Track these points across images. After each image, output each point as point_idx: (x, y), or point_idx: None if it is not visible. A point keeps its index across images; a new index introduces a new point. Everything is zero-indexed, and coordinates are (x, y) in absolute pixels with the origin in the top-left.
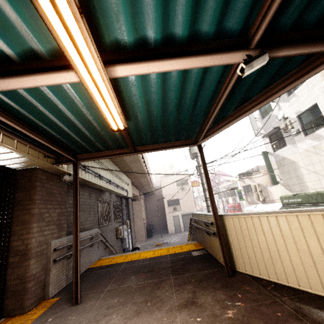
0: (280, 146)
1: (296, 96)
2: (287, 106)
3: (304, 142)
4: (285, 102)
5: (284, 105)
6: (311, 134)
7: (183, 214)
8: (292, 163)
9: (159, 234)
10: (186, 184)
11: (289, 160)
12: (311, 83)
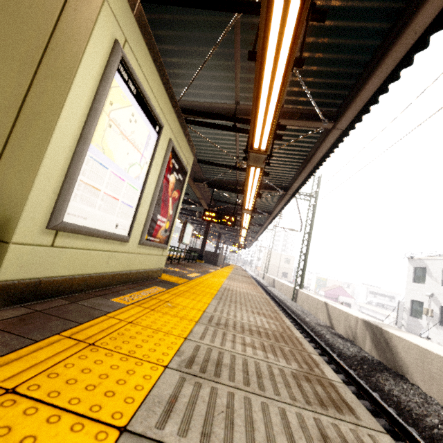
0: None
1: None
2: (435, 331)
3: None
4: (434, 326)
5: (433, 327)
6: None
7: None
8: None
9: None
10: None
11: None
12: None
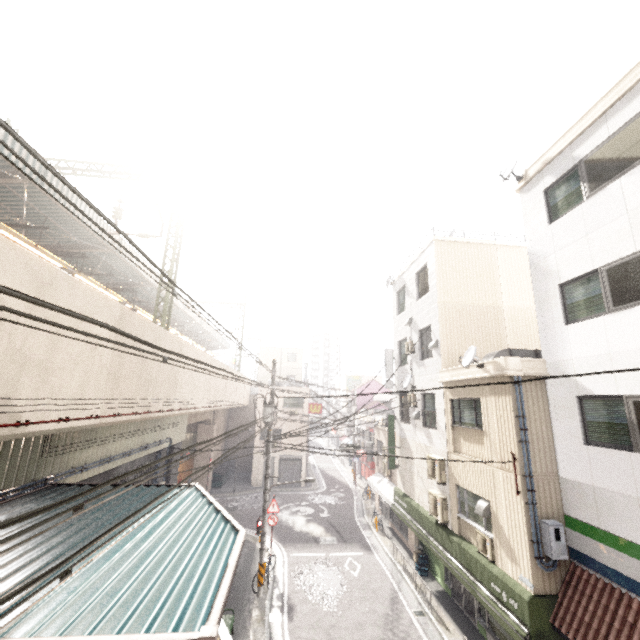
0: (407, 418)
1: (424, 369)
2: (417, 372)
3: (421, 432)
4: (417, 365)
5: (416, 369)
6: (426, 429)
7: (282, 457)
8: (410, 452)
9: (236, 483)
10: (300, 406)
11: (408, 445)
12: (435, 364)
